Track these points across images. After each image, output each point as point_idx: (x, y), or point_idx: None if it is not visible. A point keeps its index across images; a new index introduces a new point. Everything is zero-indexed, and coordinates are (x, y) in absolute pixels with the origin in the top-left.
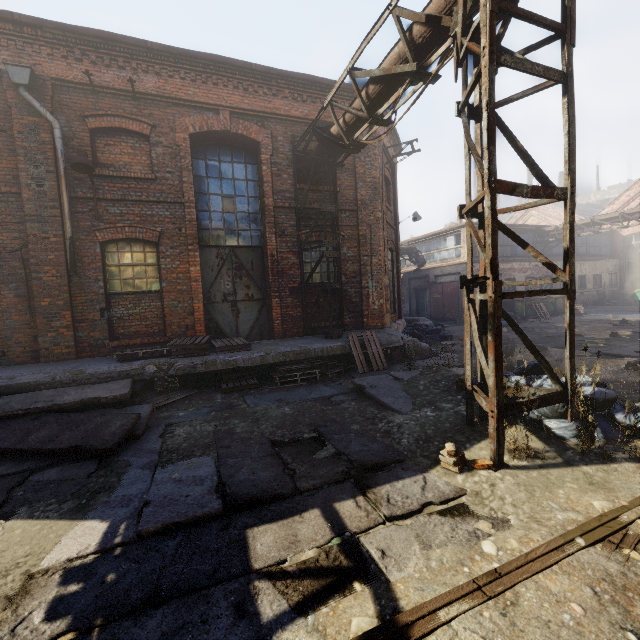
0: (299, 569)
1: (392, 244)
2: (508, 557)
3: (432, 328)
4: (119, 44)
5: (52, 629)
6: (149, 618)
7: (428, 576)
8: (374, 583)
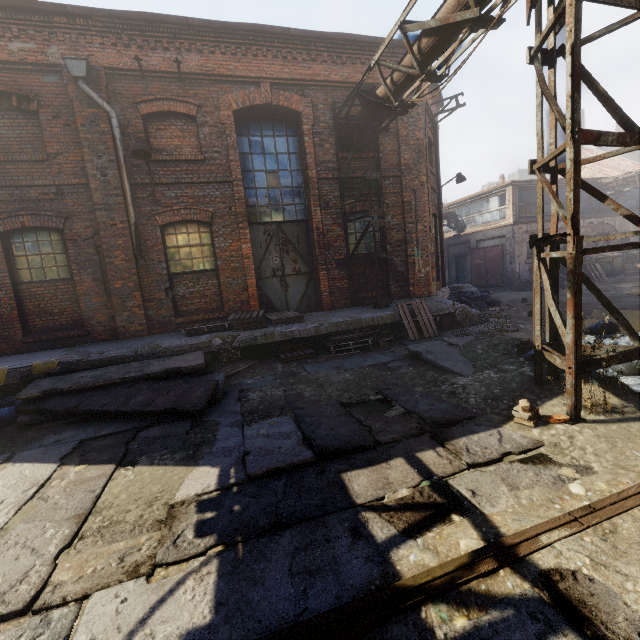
0: (398, 504)
1: (435, 209)
2: (598, 497)
3: (478, 295)
4: (162, 24)
5: (204, 543)
6: (280, 537)
7: (521, 511)
8: (470, 516)
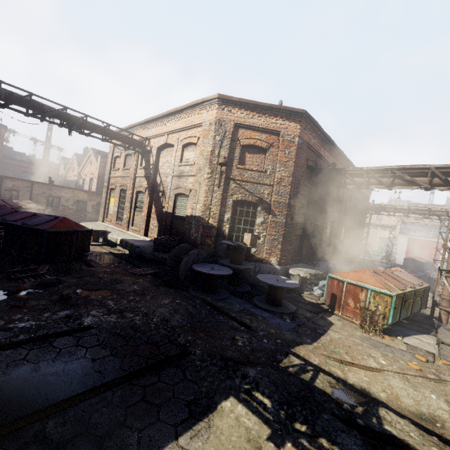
0: None
1: None
2: None
3: None
4: None
5: None
6: None
7: None
8: None
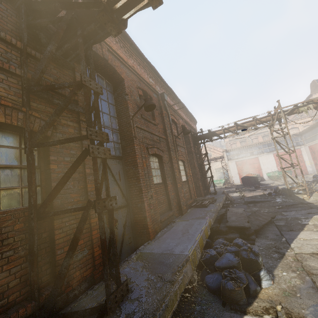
0: None
1: None
2: None
3: None
4: (172, 94)
5: None
6: None
7: None
8: None
